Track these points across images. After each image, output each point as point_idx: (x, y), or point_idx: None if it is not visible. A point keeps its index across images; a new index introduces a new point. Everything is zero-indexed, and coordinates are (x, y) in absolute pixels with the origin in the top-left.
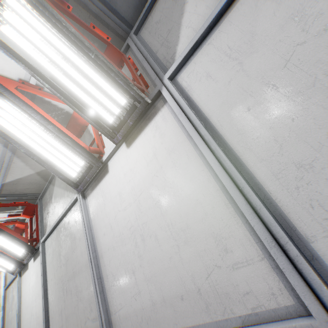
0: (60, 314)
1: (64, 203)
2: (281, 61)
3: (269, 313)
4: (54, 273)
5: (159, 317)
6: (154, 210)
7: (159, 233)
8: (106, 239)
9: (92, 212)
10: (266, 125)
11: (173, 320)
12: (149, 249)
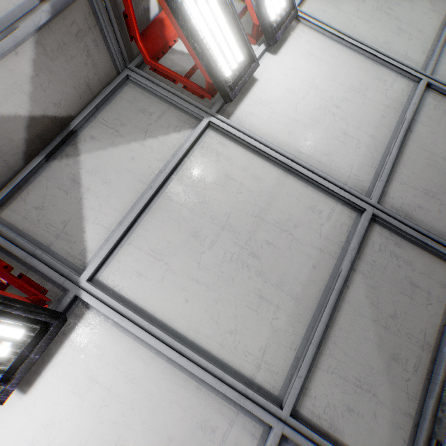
0: (260, 305)
1: (157, 156)
2: (355, 10)
3: (411, 92)
4: (190, 280)
5: (380, 139)
6: (334, 85)
7: (347, 95)
8: (296, 133)
9: (252, 126)
10: (365, 31)
11: (388, 131)
12: (347, 109)
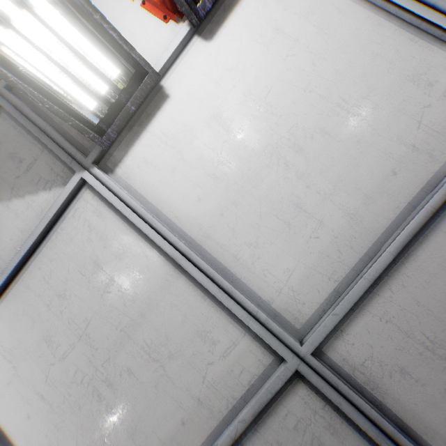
0: None
1: (21, 225)
2: None
3: None
4: (35, 394)
5: (369, 223)
6: (306, 100)
7: (327, 123)
8: (209, 202)
9: (144, 185)
10: None
11: (392, 207)
12: (317, 154)
